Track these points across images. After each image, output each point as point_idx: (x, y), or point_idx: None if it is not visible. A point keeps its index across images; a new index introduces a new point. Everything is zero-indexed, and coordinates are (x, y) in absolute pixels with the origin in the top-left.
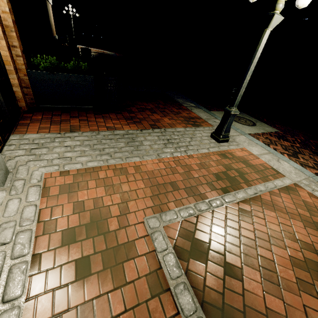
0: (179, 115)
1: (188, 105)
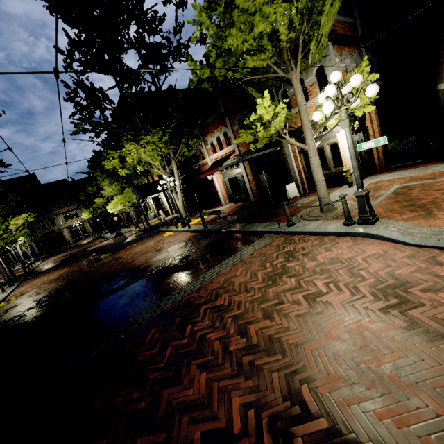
0: None
1: None
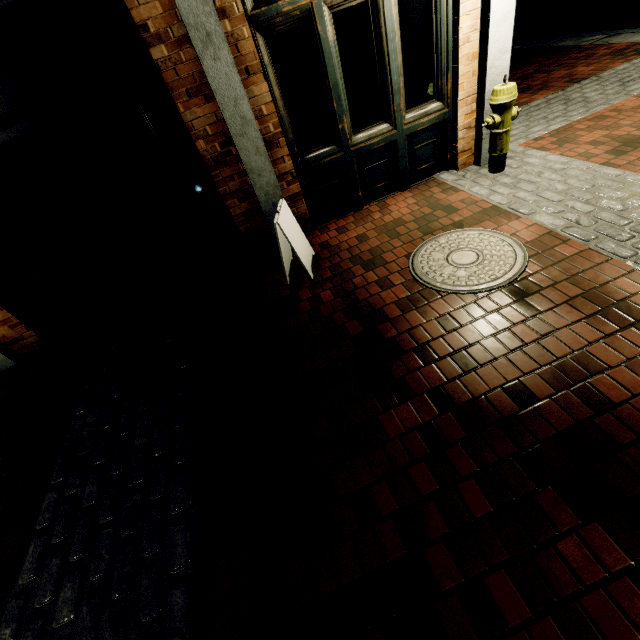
0: (594, 57)
1: (591, 41)
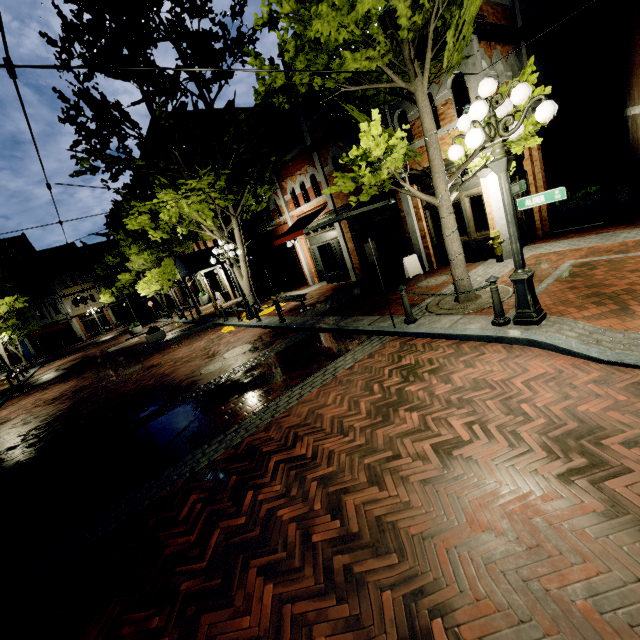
0: None
1: None
